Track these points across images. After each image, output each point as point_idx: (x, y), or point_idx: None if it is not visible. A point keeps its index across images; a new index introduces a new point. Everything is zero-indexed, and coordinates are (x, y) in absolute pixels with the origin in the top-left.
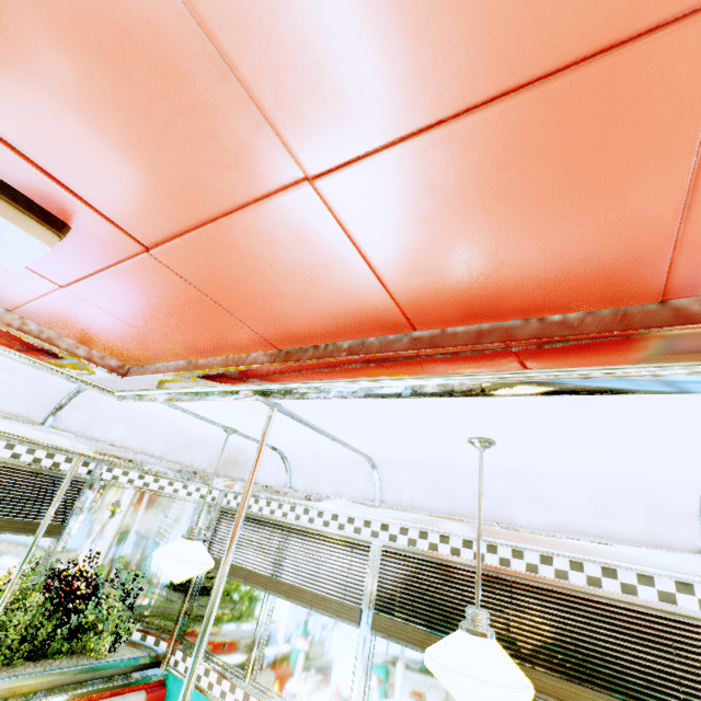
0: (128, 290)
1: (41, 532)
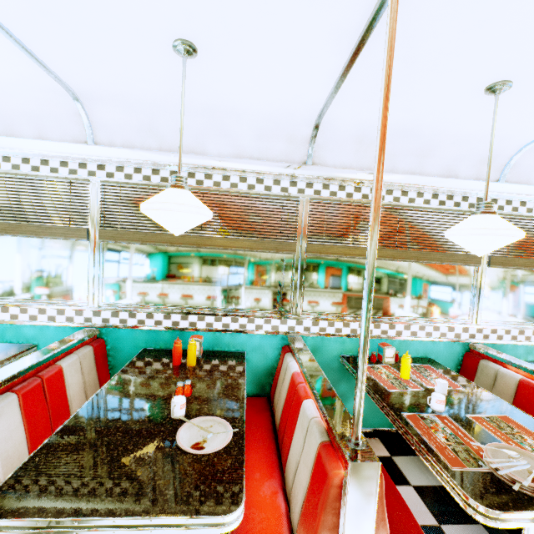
0: None
1: None
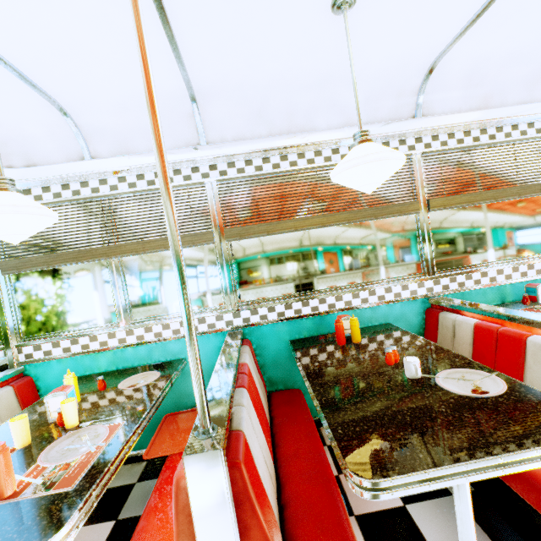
0: None
1: None
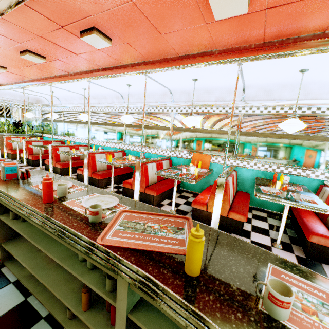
0: None
1: (5, 114)
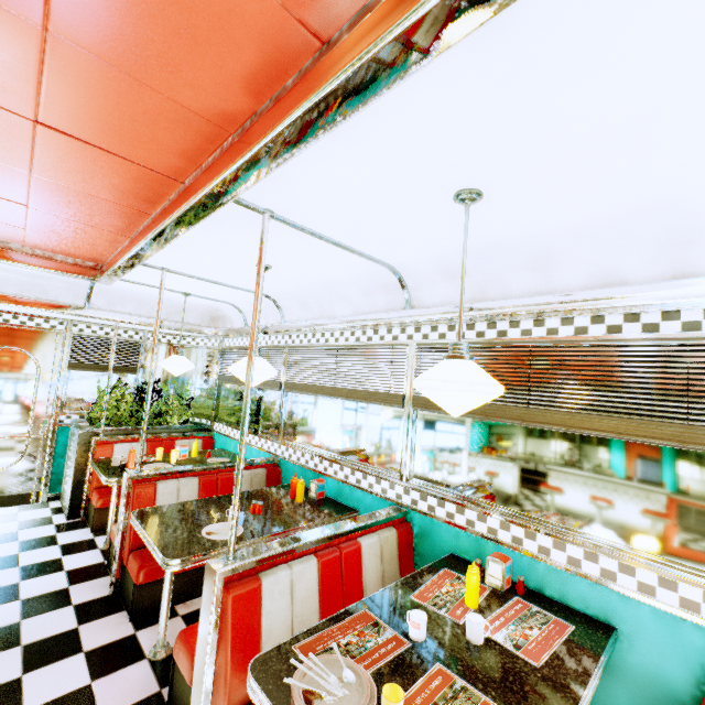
0: (45, 224)
1: (111, 363)
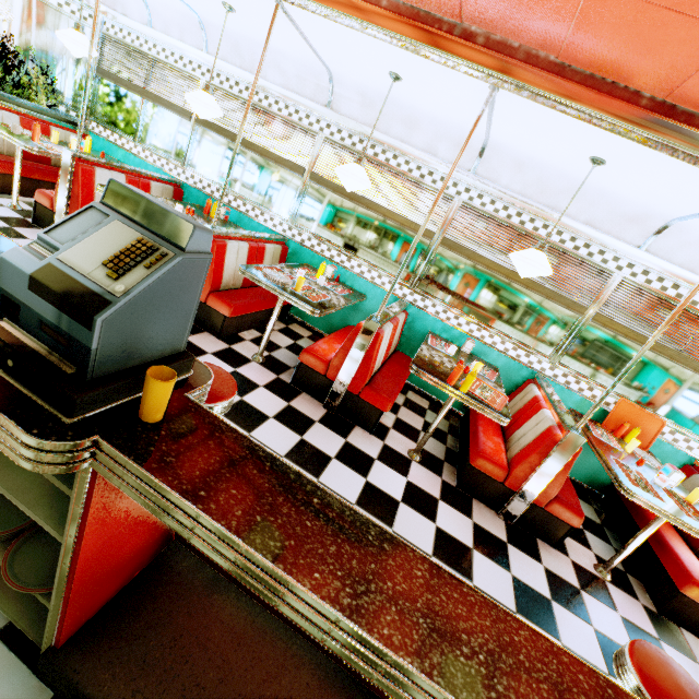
0: None
1: None
